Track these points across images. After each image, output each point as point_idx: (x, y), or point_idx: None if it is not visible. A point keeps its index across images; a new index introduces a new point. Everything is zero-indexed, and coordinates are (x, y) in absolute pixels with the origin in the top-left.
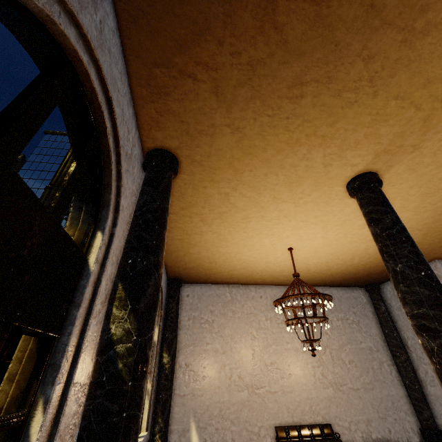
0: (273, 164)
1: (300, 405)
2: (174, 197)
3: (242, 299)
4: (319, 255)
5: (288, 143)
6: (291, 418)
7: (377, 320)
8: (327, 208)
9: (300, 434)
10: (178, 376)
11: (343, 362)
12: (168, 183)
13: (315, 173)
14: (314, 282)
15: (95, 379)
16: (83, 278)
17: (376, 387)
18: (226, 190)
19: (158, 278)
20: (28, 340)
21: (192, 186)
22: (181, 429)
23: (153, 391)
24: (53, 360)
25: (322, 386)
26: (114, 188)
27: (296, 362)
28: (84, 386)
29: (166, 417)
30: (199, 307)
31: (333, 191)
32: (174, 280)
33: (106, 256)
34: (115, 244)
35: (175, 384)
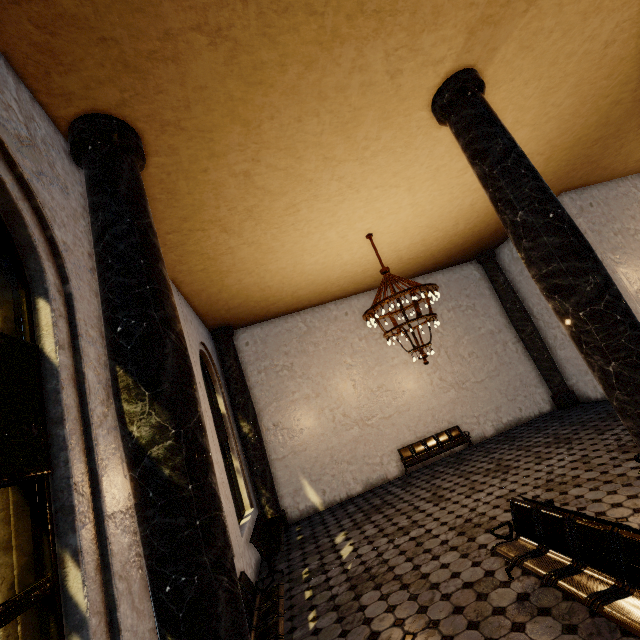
0: (305, 94)
1: (421, 419)
2: (161, 204)
3: (321, 325)
4: (411, 234)
5: (320, 42)
6: (414, 436)
7: (496, 295)
8: (409, 155)
9: (427, 447)
10: (269, 440)
11: (462, 358)
12: (132, 179)
13: (378, 95)
14: (411, 273)
15: (139, 499)
16: (49, 380)
17: (502, 371)
18: (243, 168)
19: (177, 340)
20: (5, 493)
21: (182, 174)
22: (293, 491)
23: (244, 466)
24: (59, 504)
25: (443, 391)
26: (29, 213)
27: (408, 376)
28: (130, 510)
29: (270, 486)
30: (267, 354)
31: (413, 122)
32: (220, 330)
33: (75, 334)
34: (83, 311)
35: (269, 450)
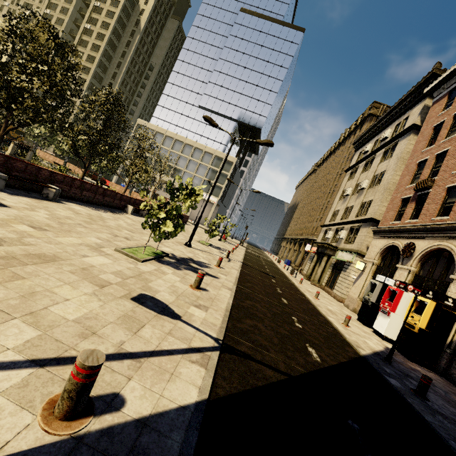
0: None
1: None
2: None
3: None
4: None
5: None
6: None
7: None
8: None
9: None
10: None
11: None
12: None
13: None
14: None
15: None
16: None
17: None
18: None
19: None
20: None
21: None
22: None
23: None
24: None
25: None
26: None
27: None
28: None
29: None
30: None
31: None
32: None
33: None
34: None
35: None
